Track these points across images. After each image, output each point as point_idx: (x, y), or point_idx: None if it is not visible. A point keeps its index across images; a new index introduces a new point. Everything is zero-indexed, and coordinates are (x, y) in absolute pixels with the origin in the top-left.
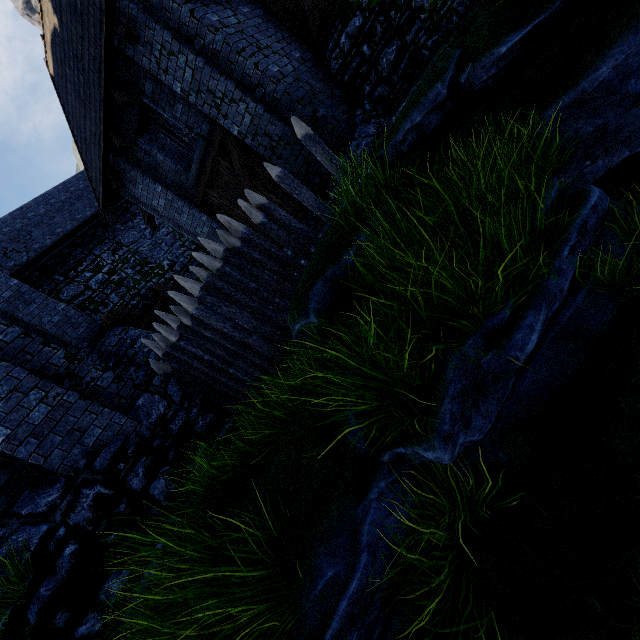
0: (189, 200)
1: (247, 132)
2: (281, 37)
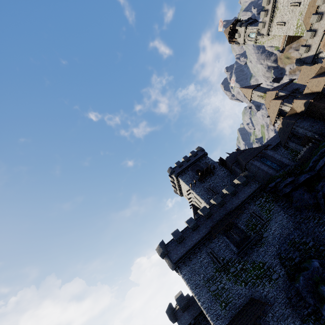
0: (299, 144)
1: (310, 135)
2: (316, 122)
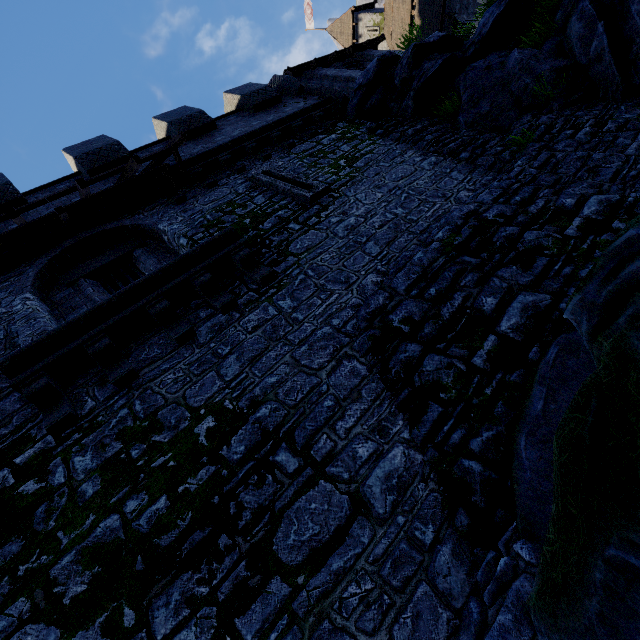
0: None
1: None
2: None
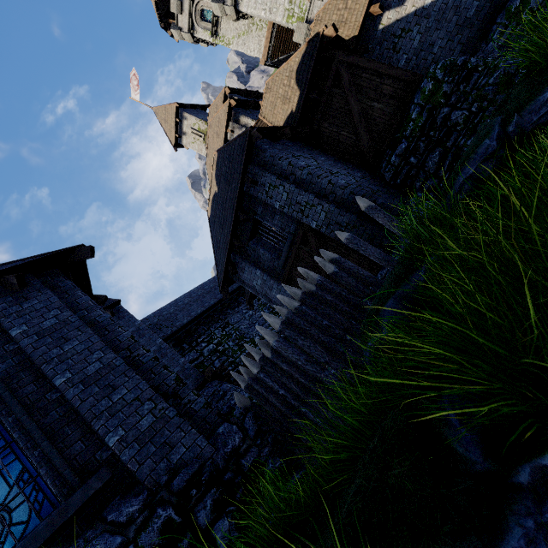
0: (278, 279)
1: (322, 224)
2: (346, 168)
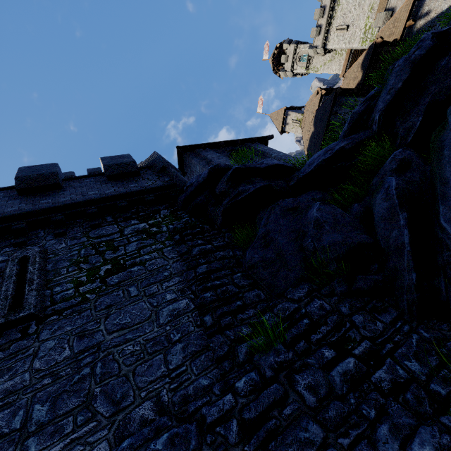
0: None
1: None
2: None
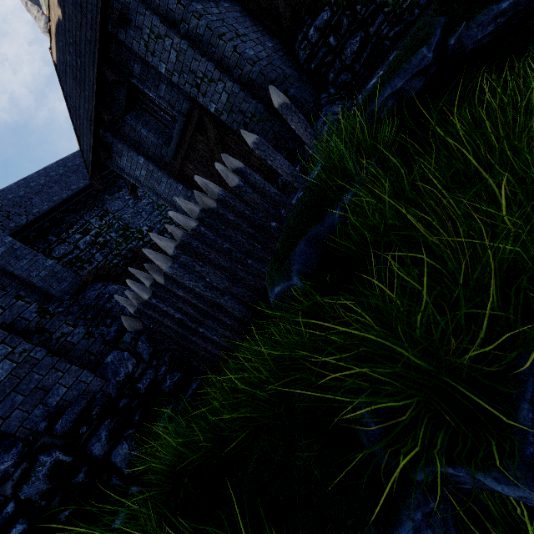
0: (167, 171)
1: (223, 109)
2: (256, 29)
